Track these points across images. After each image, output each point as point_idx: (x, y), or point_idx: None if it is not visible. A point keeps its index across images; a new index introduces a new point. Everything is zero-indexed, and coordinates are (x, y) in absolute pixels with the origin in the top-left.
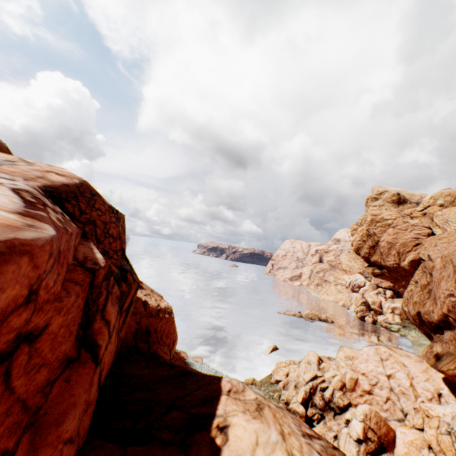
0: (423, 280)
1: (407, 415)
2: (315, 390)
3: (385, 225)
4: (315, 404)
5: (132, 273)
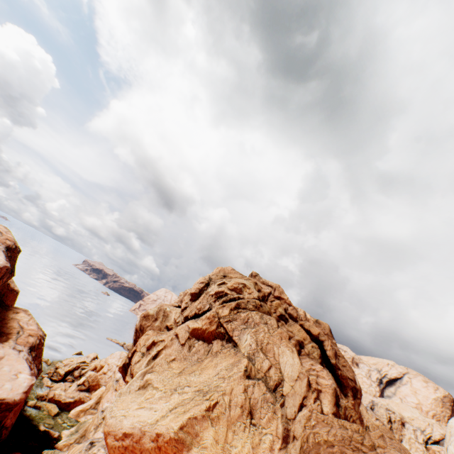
0: None
1: None
2: (79, 368)
3: None
4: (74, 374)
5: (14, 272)
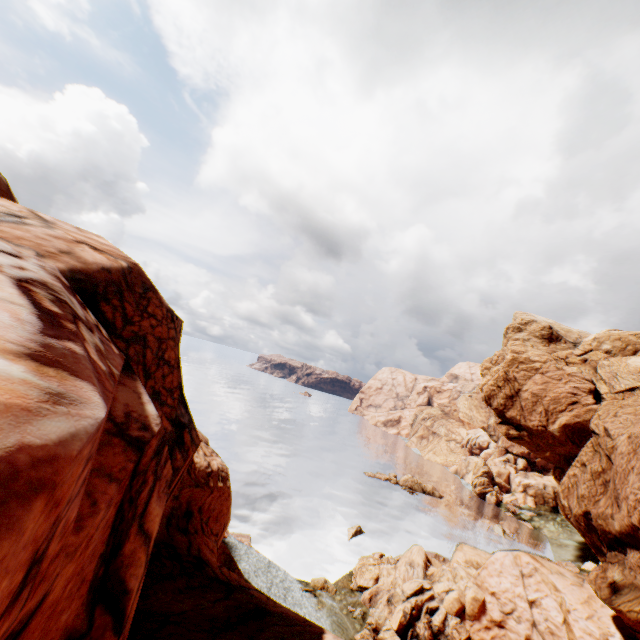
0: (595, 464)
1: None
2: (419, 612)
3: (530, 369)
4: (418, 634)
5: (190, 429)
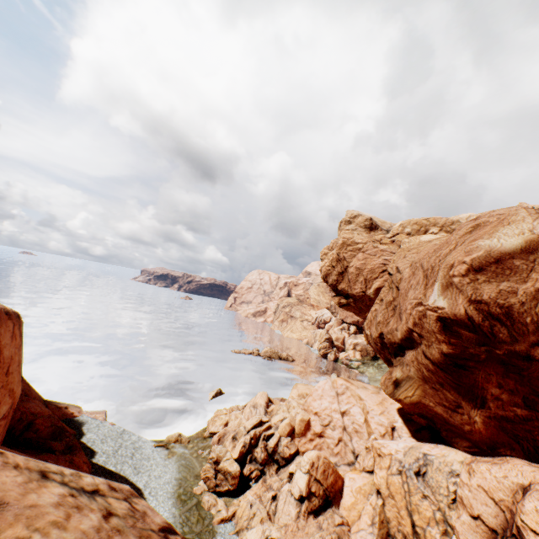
0: (389, 296)
1: (358, 456)
2: (257, 440)
3: (355, 249)
4: (256, 458)
5: None
